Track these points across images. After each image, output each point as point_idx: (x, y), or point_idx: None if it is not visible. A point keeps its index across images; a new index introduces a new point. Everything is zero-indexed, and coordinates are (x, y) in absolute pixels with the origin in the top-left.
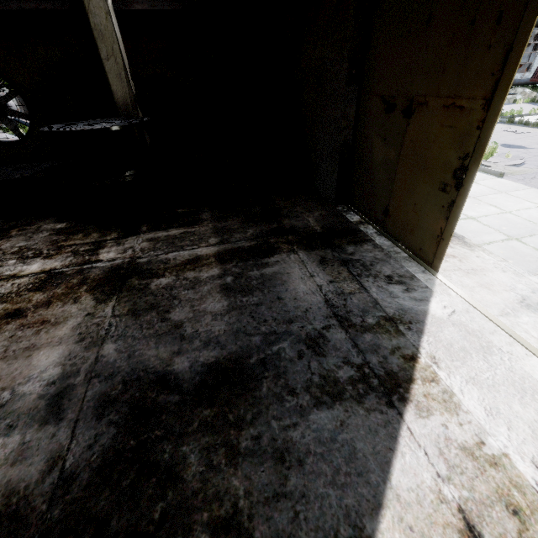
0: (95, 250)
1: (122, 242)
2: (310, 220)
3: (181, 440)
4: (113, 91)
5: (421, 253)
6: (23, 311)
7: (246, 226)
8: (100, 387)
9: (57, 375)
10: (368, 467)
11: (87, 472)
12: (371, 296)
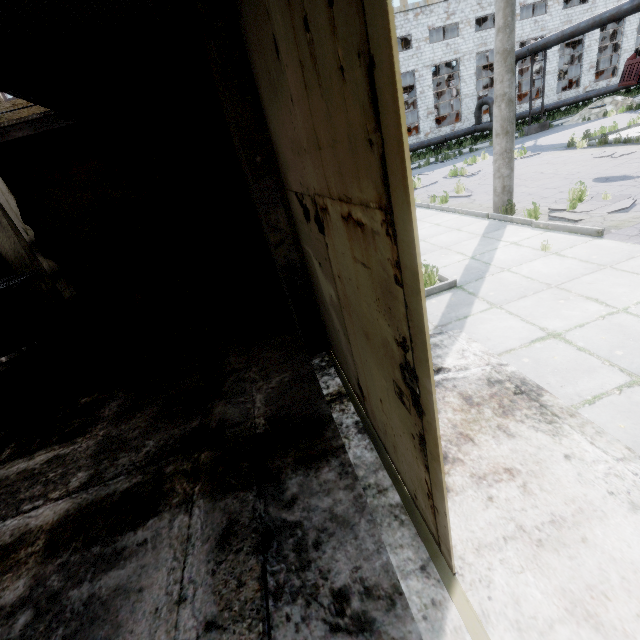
0: None
1: None
2: (257, 401)
3: None
4: None
5: (419, 506)
6: None
7: (151, 430)
8: None
9: None
10: None
11: None
12: None
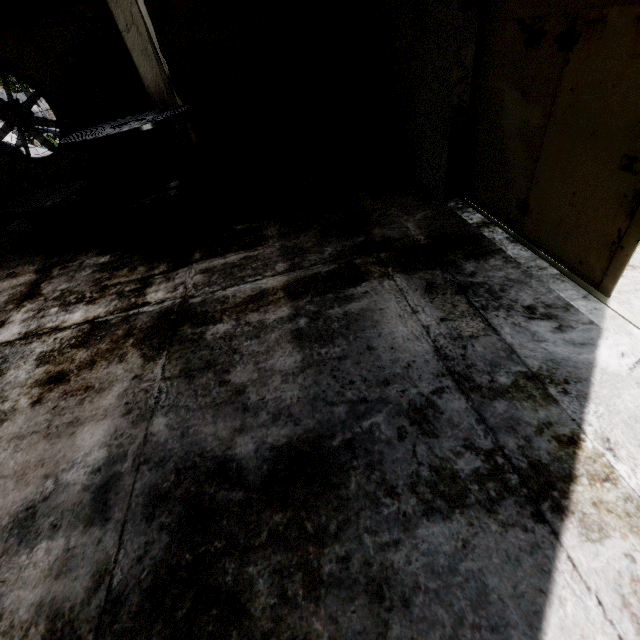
0: (142, 290)
1: (172, 277)
2: (410, 227)
3: (246, 557)
4: (142, 75)
5: (581, 268)
6: (65, 374)
7: (323, 243)
8: (150, 478)
9: (102, 459)
10: (507, 619)
11: (136, 593)
12: (502, 340)
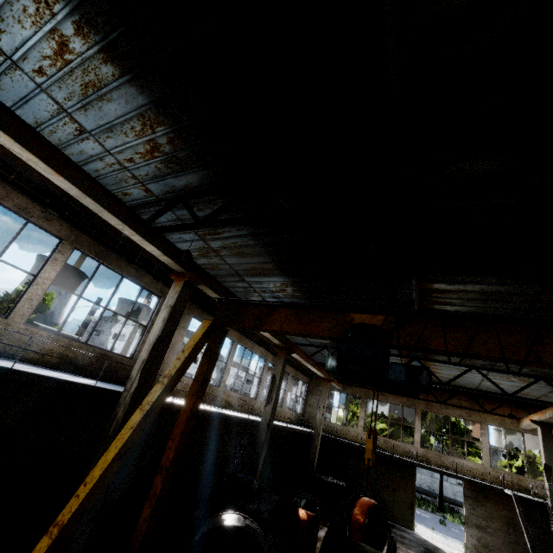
0: None
1: None
2: None
3: None
4: (315, 462)
5: (408, 526)
6: None
7: None
8: None
9: None
10: None
11: None
12: (416, 536)
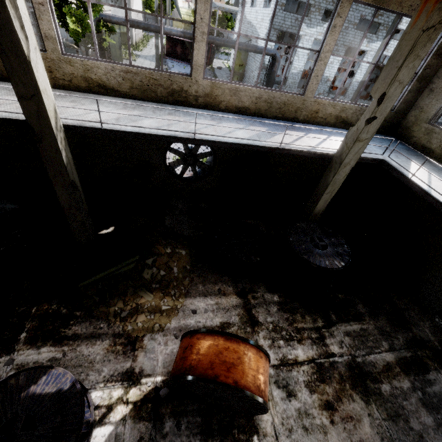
0: (323, 340)
1: (332, 333)
2: (428, 332)
3: None
4: (316, 207)
5: None
6: (331, 403)
7: (394, 330)
8: None
9: None
10: None
11: None
12: None
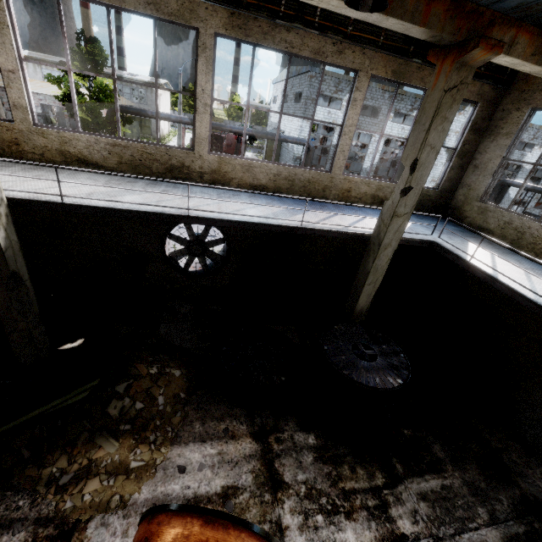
0: (385, 510)
1: (399, 496)
2: None
3: None
4: (358, 303)
5: None
6: None
7: (492, 486)
8: None
9: None
10: None
11: None
12: None
